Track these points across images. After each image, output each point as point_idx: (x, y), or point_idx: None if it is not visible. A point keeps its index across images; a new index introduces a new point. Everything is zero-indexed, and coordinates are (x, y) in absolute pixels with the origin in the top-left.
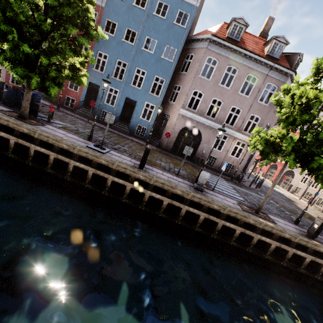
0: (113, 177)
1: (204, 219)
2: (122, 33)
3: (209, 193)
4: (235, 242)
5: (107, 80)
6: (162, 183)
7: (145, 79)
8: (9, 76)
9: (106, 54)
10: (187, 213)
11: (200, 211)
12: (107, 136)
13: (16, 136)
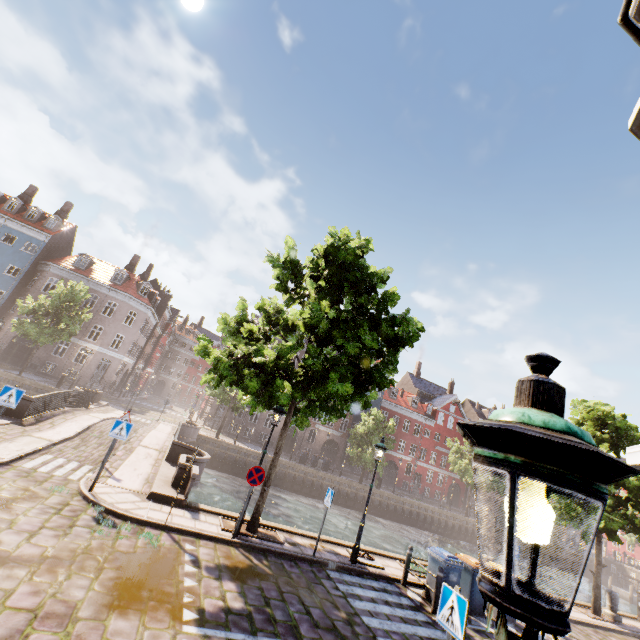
0: None
1: None
2: None
3: None
4: None
5: None
6: None
7: None
8: None
9: None
10: None
11: None
12: None
13: None
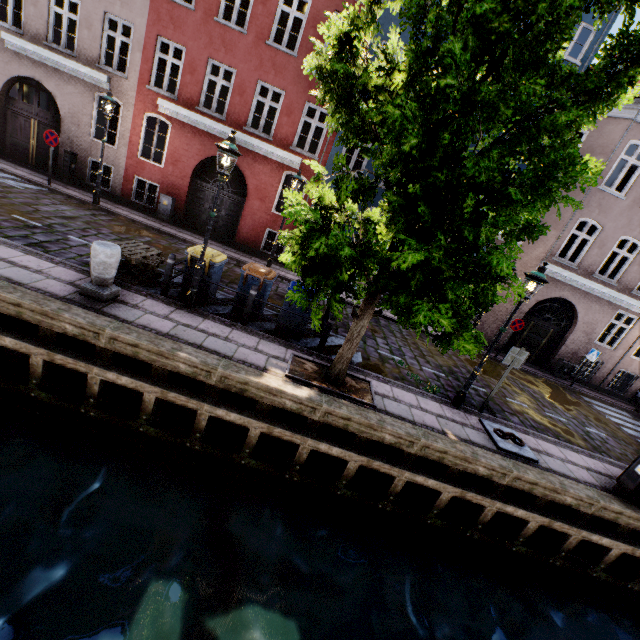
0: (590, 533)
1: None
2: None
3: None
4: None
5: (544, 278)
6: None
7: None
8: (130, 186)
9: None
10: None
11: None
12: (410, 345)
13: (358, 447)
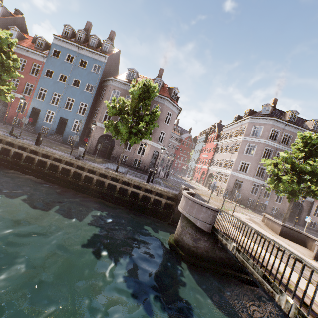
0: (15, 148)
1: (76, 174)
2: (58, 76)
3: (87, 162)
4: (95, 187)
5: (23, 98)
6: (47, 151)
7: (74, 104)
8: None
9: (46, 89)
10: (66, 171)
11: (70, 167)
12: (35, 138)
13: None
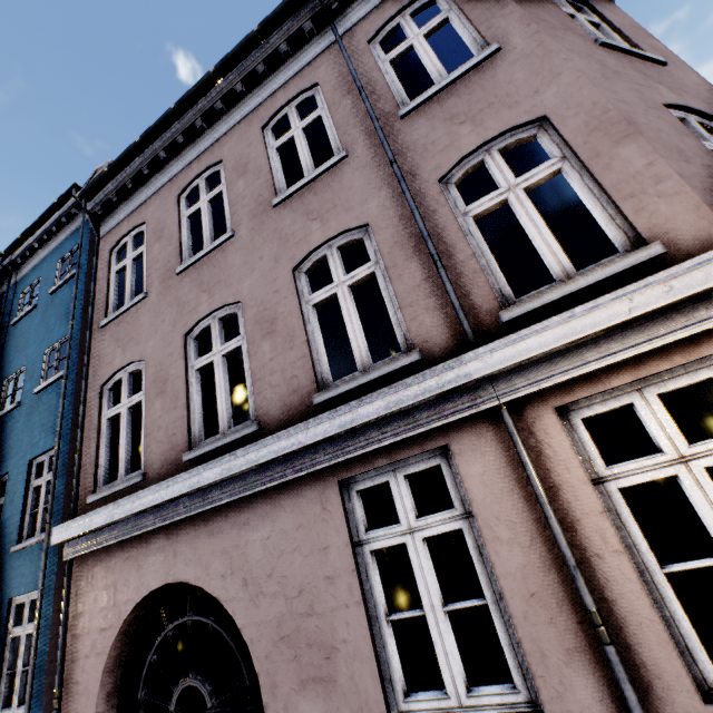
0: None
1: None
2: None
3: None
4: None
5: None
6: None
7: (4, 504)
8: None
9: None
10: None
11: None
12: None
13: None
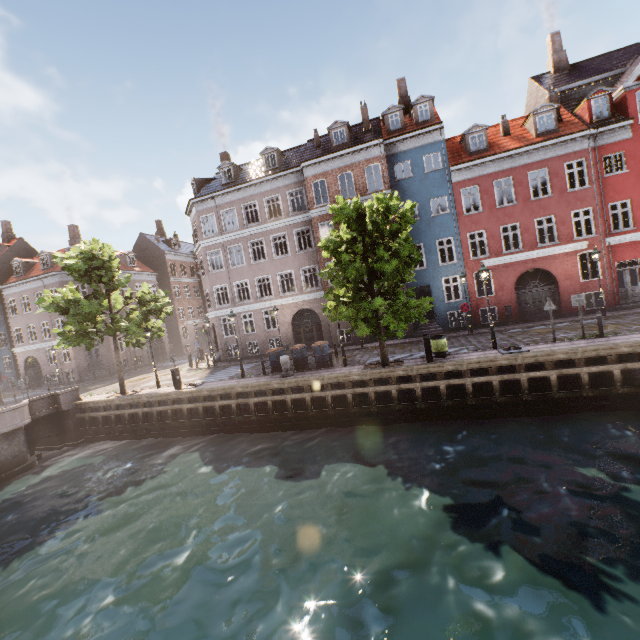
0: None
1: None
2: None
3: None
4: None
5: None
6: None
7: None
8: None
9: None
10: None
11: None
12: None
13: None
